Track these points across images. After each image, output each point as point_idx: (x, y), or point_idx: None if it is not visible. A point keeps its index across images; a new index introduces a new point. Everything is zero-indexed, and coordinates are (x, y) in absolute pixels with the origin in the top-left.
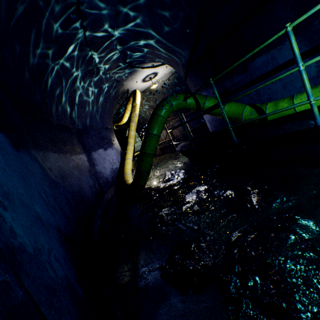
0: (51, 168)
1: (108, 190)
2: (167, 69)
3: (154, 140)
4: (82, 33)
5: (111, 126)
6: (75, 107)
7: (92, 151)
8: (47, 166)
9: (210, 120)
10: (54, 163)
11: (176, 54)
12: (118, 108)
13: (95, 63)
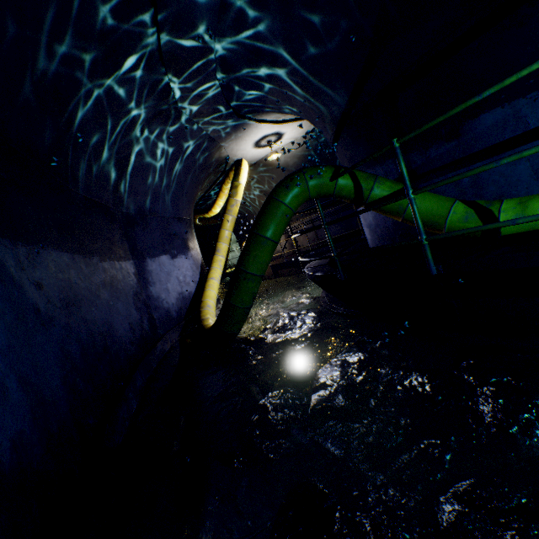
0: (43, 282)
1: (166, 334)
2: (301, 130)
3: (265, 249)
4: (154, 36)
5: (190, 216)
6: (126, 174)
7: (147, 257)
8: (30, 278)
9: (372, 224)
10: (54, 273)
11: (324, 97)
12: (207, 188)
13: (174, 98)
